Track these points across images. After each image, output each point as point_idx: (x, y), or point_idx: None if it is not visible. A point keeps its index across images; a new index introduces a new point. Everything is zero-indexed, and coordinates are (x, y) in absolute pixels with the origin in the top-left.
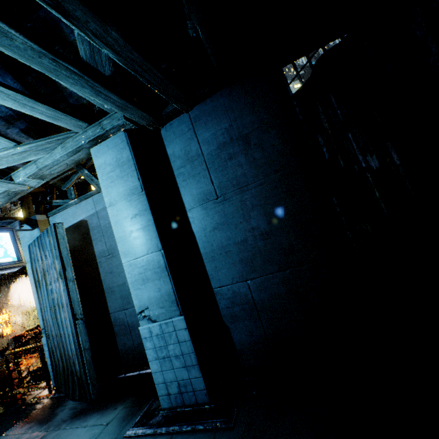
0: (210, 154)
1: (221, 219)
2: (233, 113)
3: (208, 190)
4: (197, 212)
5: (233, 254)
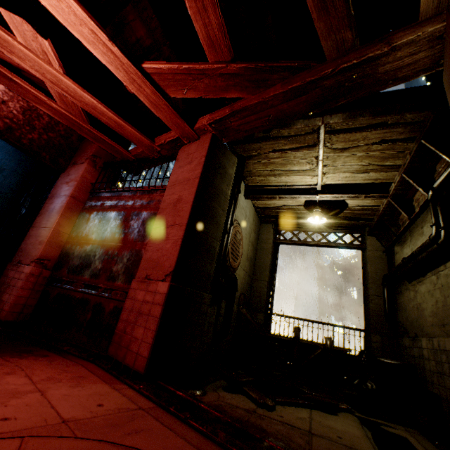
0: None
1: None
2: (9, 156)
3: None
4: None
5: None
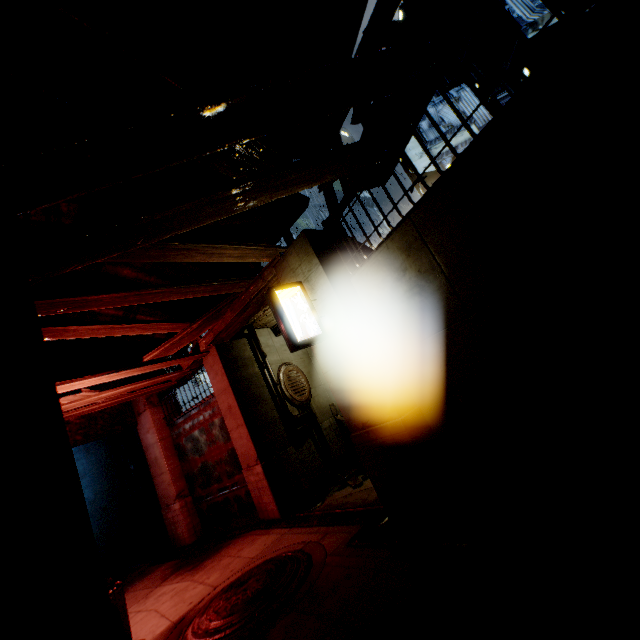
0: None
1: None
2: None
3: None
4: None
5: None
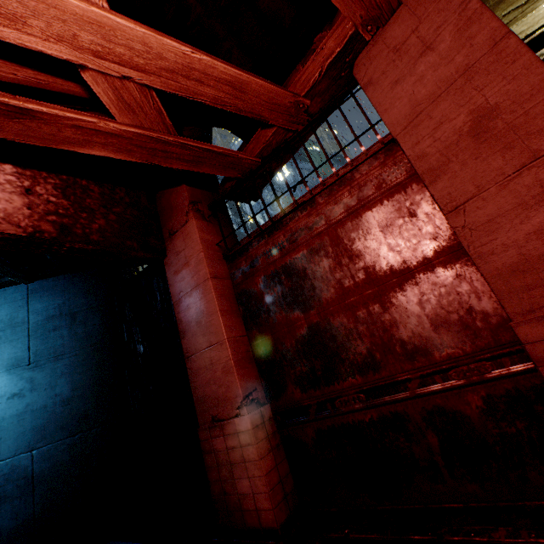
0: (37, 323)
1: (26, 385)
2: (70, 294)
3: (22, 355)
4: (1, 378)
5: (27, 422)
